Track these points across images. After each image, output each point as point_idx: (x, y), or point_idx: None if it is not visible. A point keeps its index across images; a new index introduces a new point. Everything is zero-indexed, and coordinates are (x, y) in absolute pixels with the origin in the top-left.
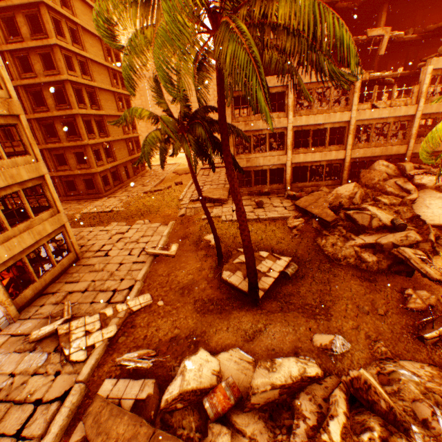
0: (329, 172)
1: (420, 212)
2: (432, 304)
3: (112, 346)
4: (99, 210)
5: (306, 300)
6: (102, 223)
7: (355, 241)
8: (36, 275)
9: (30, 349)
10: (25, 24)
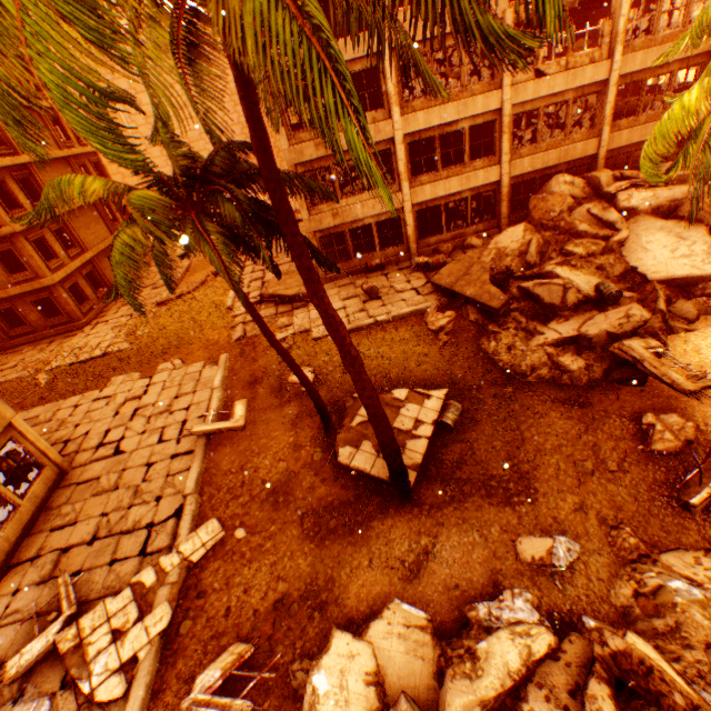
0: (478, 209)
1: (635, 260)
2: (691, 438)
3: (170, 646)
4: (81, 357)
5: (490, 469)
6: (94, 383)
7: (544, 336)
8: None
9: (13, 696)
10: None
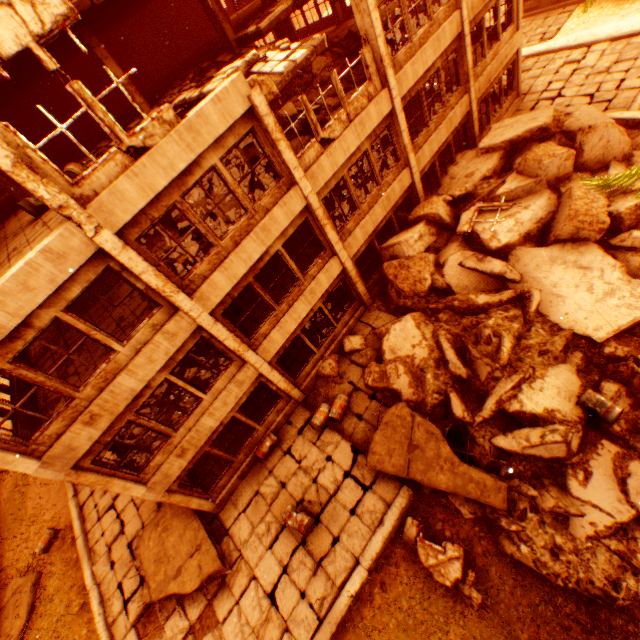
0: (335, 304)
1: (562, 317)
2: None
3: None
4: None
5: None
6: None
7: (587, 519)
8: None
9: None
10: None
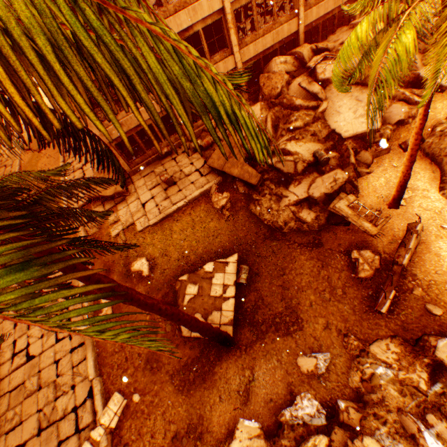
0: None
1: (333, 123)
2: (378, 267)
3: None
4: None
5: (274, 309)
6: None
7: (288, 198)
8: None
9: None
10: None
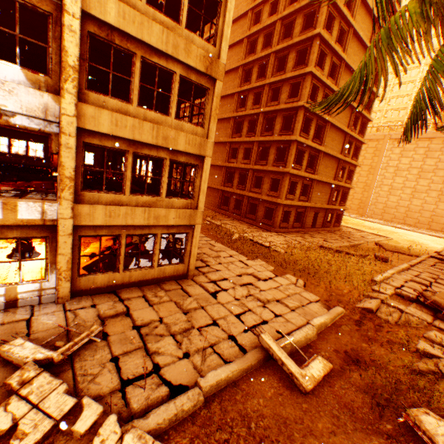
0: None
1: None
2: None
3: None
4: (258, 240)
5: None
6: (249, 254)
7: None
8: (136, 265)
9: None
10: (292, 59)
